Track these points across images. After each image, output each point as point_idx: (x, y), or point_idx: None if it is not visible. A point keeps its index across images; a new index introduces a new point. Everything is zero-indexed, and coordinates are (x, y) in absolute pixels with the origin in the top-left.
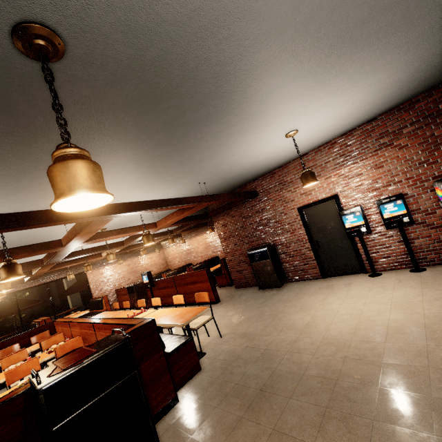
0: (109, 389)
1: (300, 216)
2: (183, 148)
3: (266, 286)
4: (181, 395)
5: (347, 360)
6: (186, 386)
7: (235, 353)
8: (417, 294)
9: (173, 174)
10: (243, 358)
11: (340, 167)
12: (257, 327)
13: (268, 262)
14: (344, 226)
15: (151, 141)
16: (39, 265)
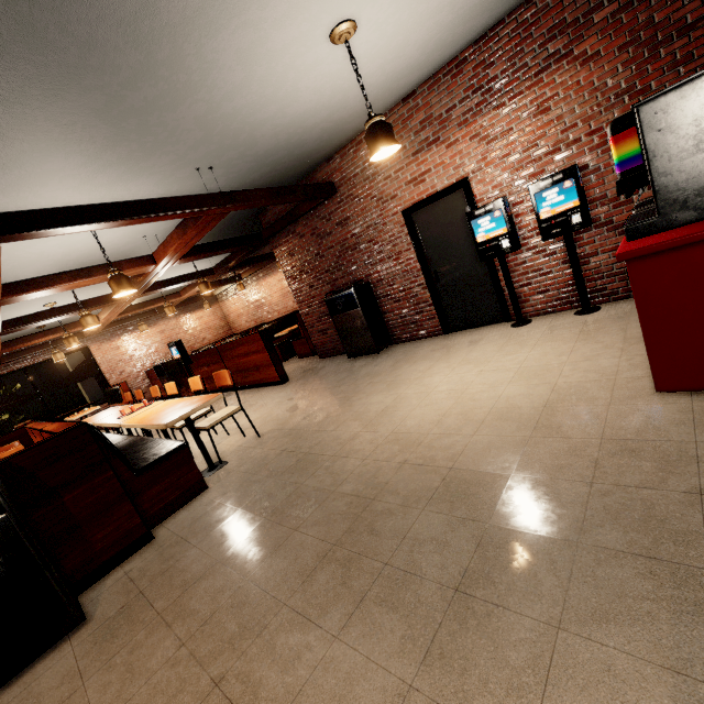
0: None
1: (406, 227)
2: (66, 70)
3: (358, 353)
4: (162, 528)
5: (403, 467)
6: (175, 514)
7: (265, 461)
8: (564, 352)
9: (109, 146)
10: (269, 469)
11: (473, 118)
12: (315, 418)
13: (357, 314)
14: (474, 239)
15: None
16: None
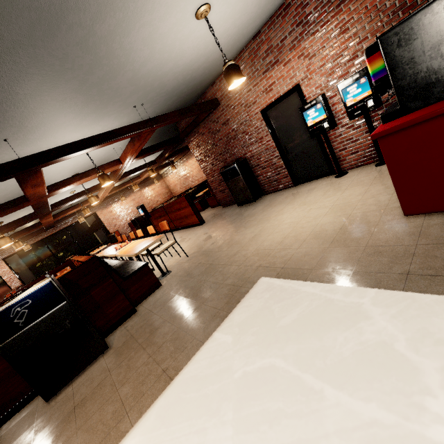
0: (43, 316)
1: (264, 121)
2: (56, 74)
3: (243, 203)
4: (140, 306)
5: (258, 269)
6: (146, 299)
7: (189, 269)
8: (361, 193)
9: (85, 105)
10: (192, 274)
11: (298, 43)
12: (217, 244)
13: (239, 179)
14: (306, 124)
15: (0, 78)
16: (34, 218)
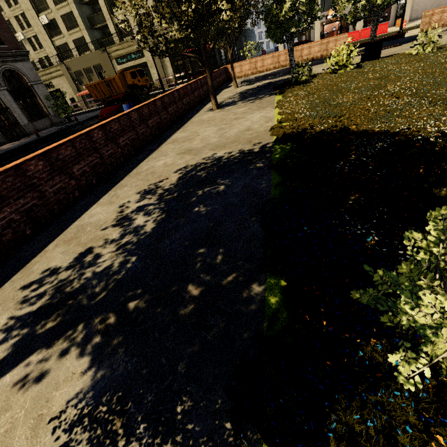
0: None
1: None
2: None
3: None
4: None
5: None
6: None
7: None
8: None
9: None
10: None
11: None
12: None
13: None
14: None
15: None
16: None
